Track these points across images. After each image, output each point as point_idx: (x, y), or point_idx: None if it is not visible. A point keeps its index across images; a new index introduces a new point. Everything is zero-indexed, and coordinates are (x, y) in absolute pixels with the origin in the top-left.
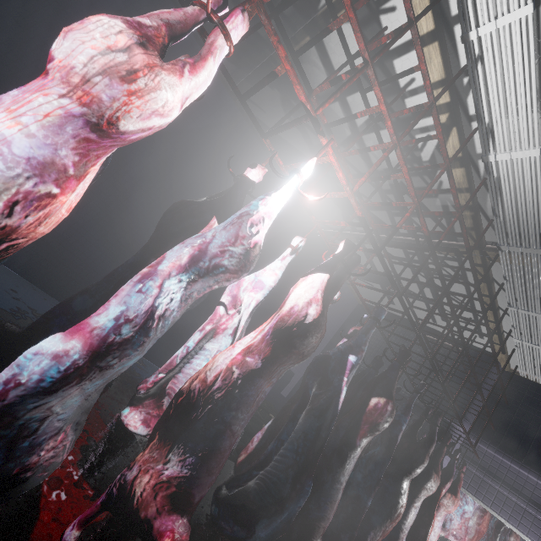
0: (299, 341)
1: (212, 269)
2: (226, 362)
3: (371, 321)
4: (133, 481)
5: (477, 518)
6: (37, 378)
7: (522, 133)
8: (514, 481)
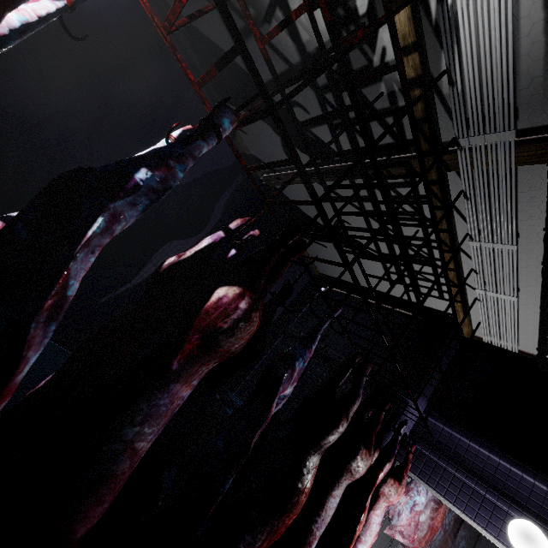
0: None
1: None
2: None
3: (201, 126)
4: None
5: (431, 511)
6: None
7: None
8: (473, 463)
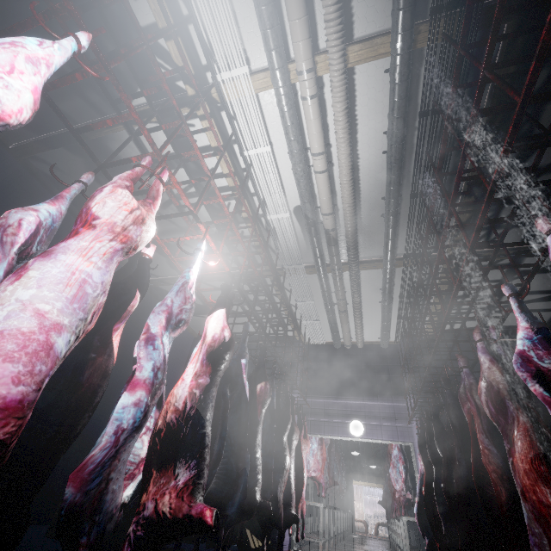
0: (227, 355)
1: (178, 323)
2: (186, 390)
3: (245, 333)
4: (156, 509)
5: (319, 451)
6: (132, 421)
7: (280, 205)
8: (328, 409)
